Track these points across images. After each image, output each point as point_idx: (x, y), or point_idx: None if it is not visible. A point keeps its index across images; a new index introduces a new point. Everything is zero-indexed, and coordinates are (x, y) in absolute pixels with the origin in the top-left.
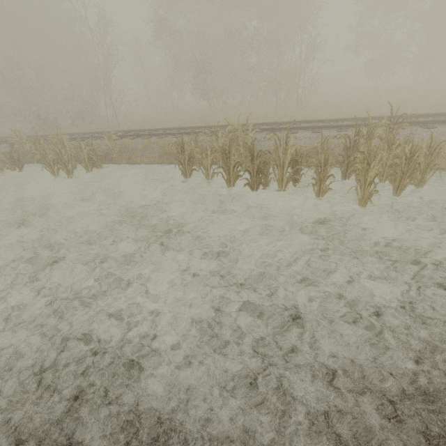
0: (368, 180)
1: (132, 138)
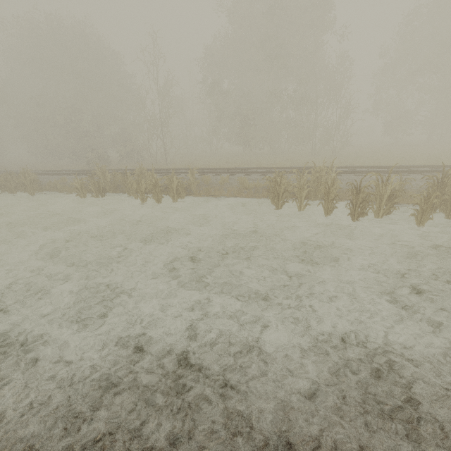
0: None
1: (202, 174)
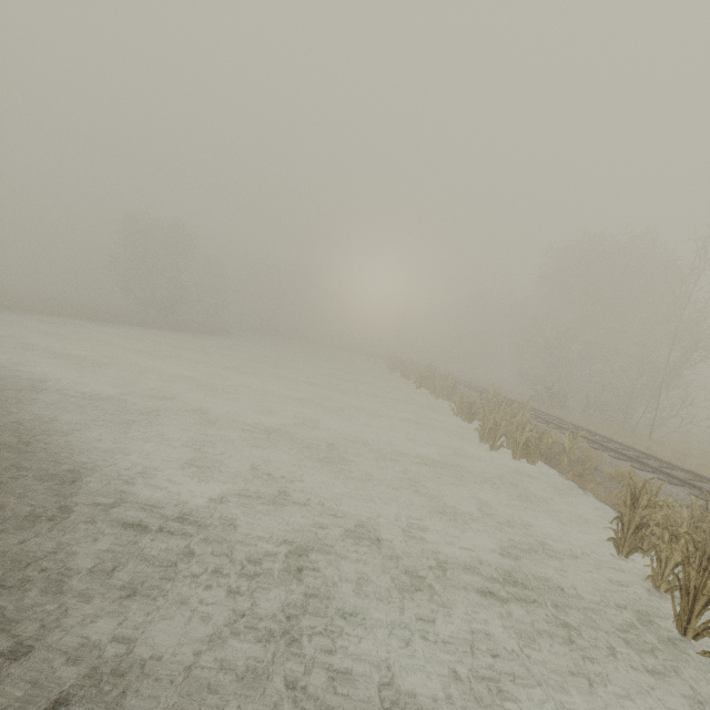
0: None
1: (617, 456)
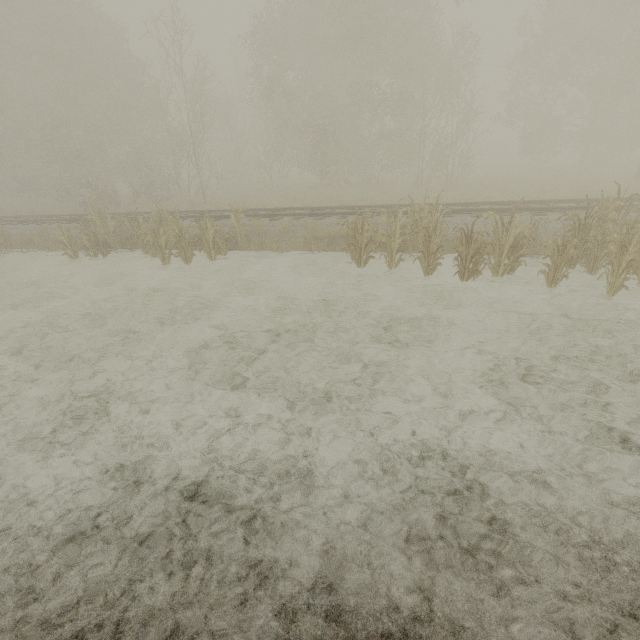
0: (622, 265)
1: (254, 219)
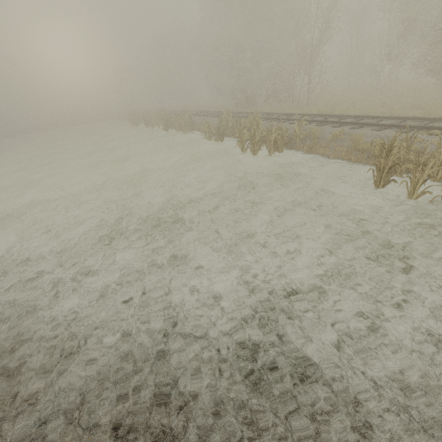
0: None
1: (320, 124)
